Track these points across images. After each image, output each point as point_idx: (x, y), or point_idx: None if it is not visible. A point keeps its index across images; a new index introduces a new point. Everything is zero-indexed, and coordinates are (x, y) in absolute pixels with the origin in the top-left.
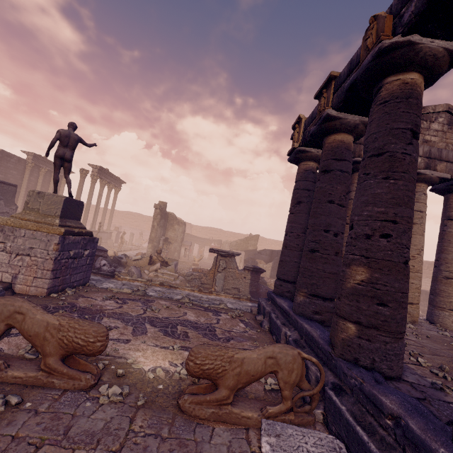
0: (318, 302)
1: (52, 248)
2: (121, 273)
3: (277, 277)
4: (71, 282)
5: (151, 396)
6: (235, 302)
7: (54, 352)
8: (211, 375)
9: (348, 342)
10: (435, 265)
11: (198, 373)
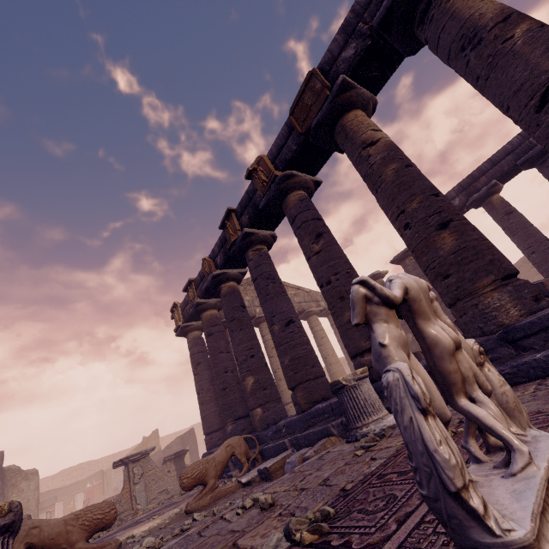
0: (241, 422)
1: None
2: None
3: (206, 433)
4: None
5: (166, 525)
6: None
7: (80, 538)
8: (200, 478)
9: (261, 419)
10: None
11: (192, 482)
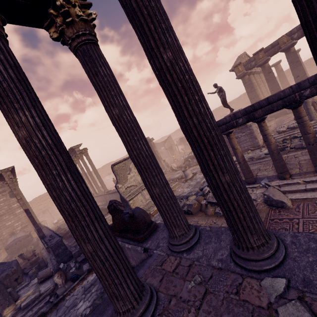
0: None
1: None
2: None
3: None
4: None
5: None
6: None
7: None
8: None
9: None
10: None
11: None
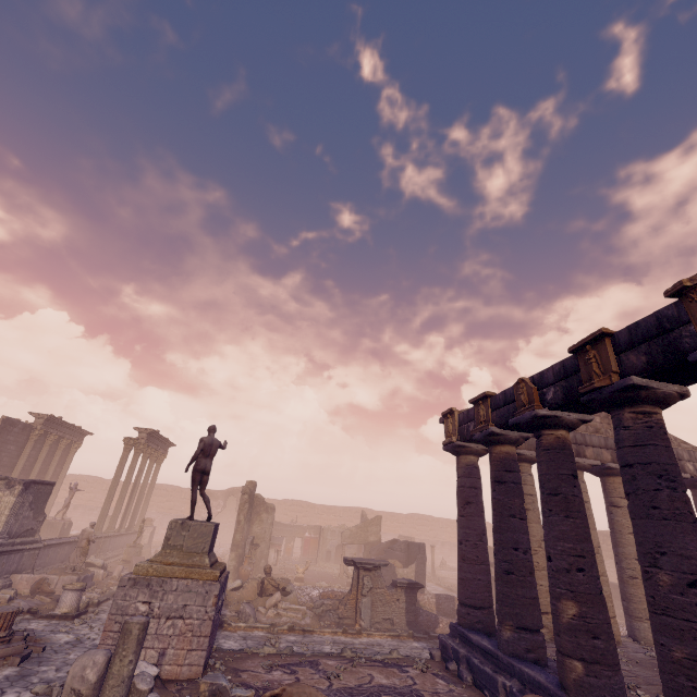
0: (527, 636)
1: (211, 602)
2: (227, 617)
3: (461, 601)
4: (212, 648)
5: None
6: (398, 644)
7: None
8: None
9: (580, 682)
10: (616, 562)
11: None
